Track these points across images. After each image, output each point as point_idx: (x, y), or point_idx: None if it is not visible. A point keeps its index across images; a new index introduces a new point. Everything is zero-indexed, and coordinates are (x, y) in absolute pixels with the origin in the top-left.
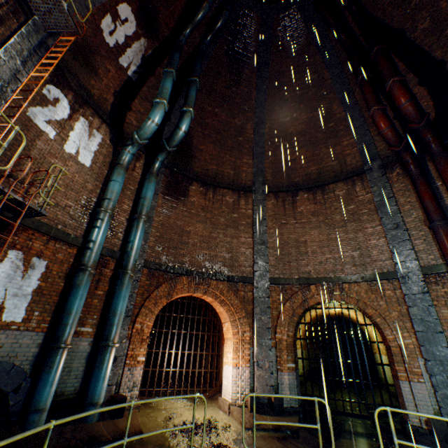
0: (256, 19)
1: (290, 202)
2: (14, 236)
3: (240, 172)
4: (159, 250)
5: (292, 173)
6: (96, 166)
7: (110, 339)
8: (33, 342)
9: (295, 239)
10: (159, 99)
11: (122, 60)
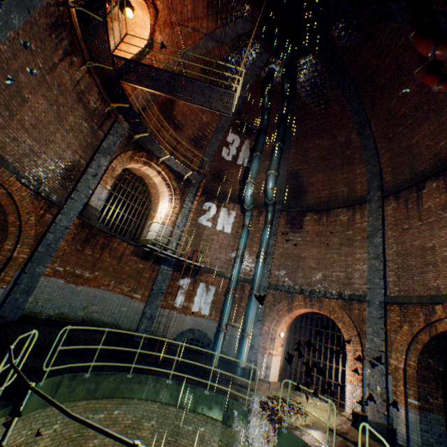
0: (314, 55)
1: (413, 200)
2: (201, 276)
3: (354, 185)
4: (280, 275)
5: (416, 161)
6: (234, 231)
7: (245, 331)
8: (214, 326)
9: (419, 245)
10: (247, 180)
11: (238, 162)
